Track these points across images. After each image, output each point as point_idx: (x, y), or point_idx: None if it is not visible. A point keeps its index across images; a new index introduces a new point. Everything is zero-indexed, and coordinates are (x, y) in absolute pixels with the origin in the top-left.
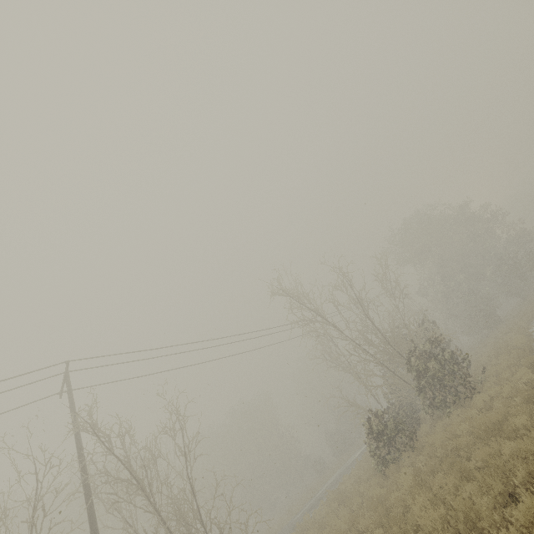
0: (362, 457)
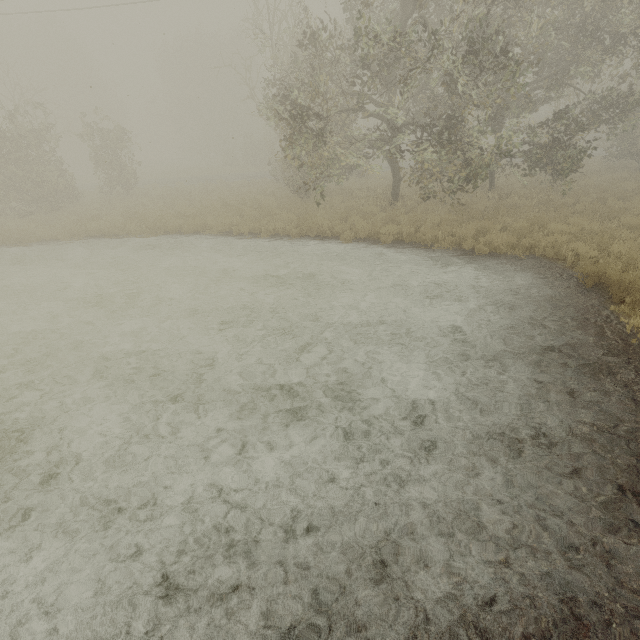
0: None
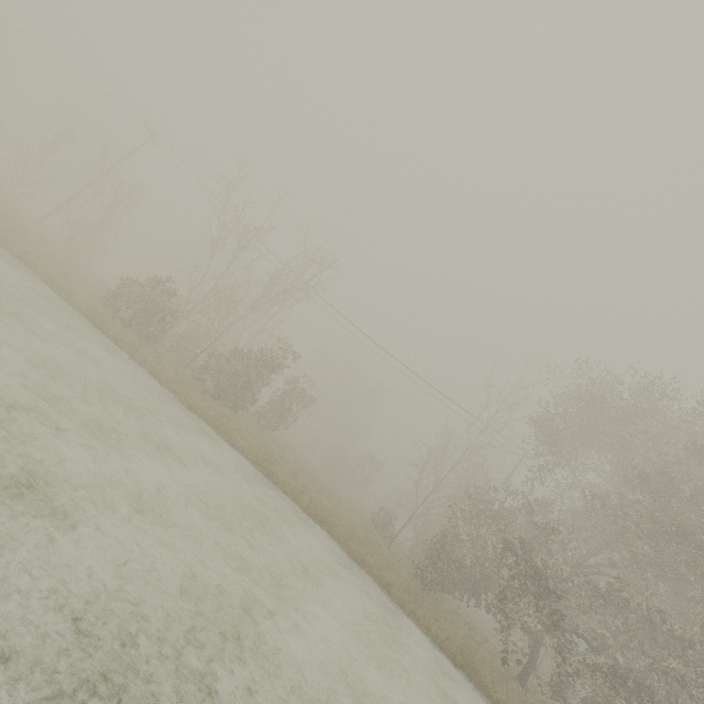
0: None
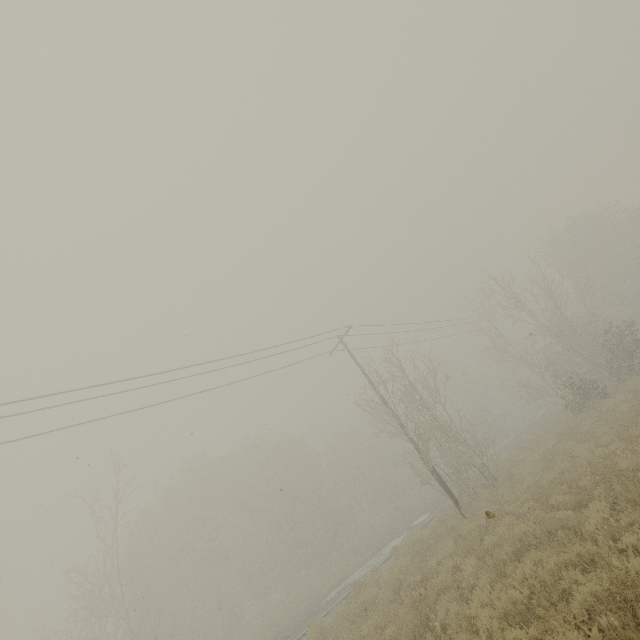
0: (529, 430)
